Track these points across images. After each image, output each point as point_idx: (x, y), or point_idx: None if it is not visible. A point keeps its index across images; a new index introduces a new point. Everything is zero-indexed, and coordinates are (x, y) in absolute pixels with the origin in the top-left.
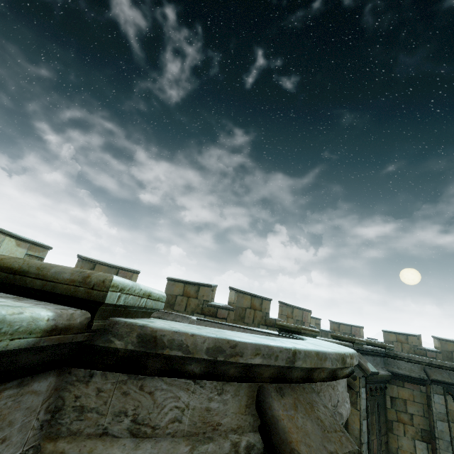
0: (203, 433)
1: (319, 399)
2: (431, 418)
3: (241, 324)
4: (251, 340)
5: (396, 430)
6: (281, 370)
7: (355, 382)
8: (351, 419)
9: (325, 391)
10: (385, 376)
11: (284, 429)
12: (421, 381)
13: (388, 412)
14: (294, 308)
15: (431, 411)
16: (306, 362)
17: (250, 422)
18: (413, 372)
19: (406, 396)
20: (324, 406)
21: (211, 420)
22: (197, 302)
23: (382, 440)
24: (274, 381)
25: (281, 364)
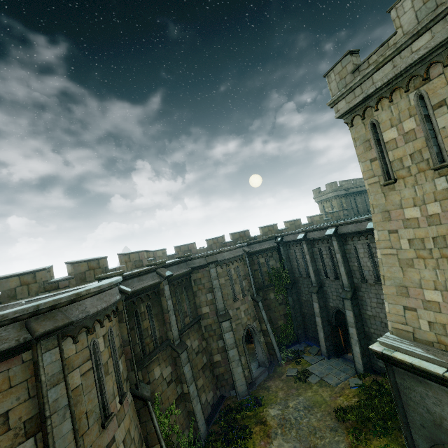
0: (2, 343)
1: (61, 313)
2: (211, 281)
3: (84, 284)
4: (12, 310)
5: (198, 294)
6: (34, 312)
7: (162, 284)
8: (163, 303)
9: (72, 308)
10: (186, 272)
11: (34, 328)
12: (205, 265)
13: (194, 288)
14: (131, 254)
15: (211, 277)
16: (47, 305)
17: (24, 332)
18: (201, 263)
19: (200, 276)
20: (62, 314)
21: (4, 338)
22: (38, 285)
23: (191, 302)
24: (30, 317)
25: (31, 311)
